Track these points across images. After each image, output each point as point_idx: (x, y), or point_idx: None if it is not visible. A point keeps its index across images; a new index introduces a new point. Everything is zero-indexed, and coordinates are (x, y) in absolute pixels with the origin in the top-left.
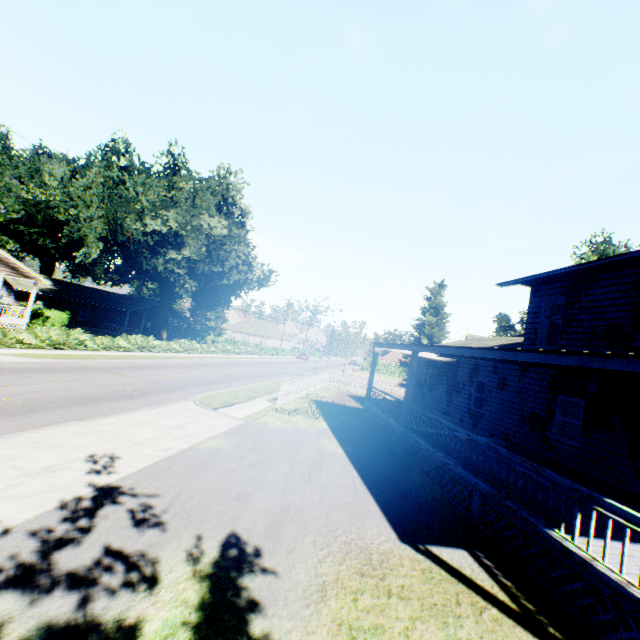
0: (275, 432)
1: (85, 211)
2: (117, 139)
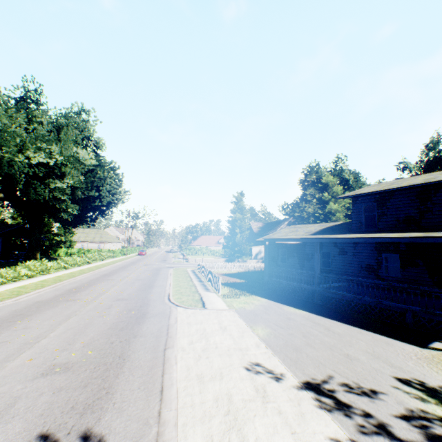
0: (260, 312)
1: None
2: None
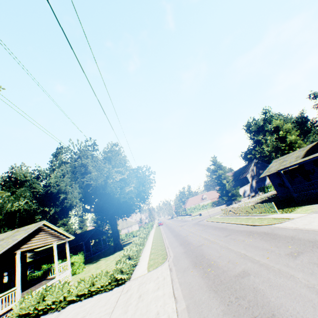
0: None
1: (70, 187)
2: (60, 147)
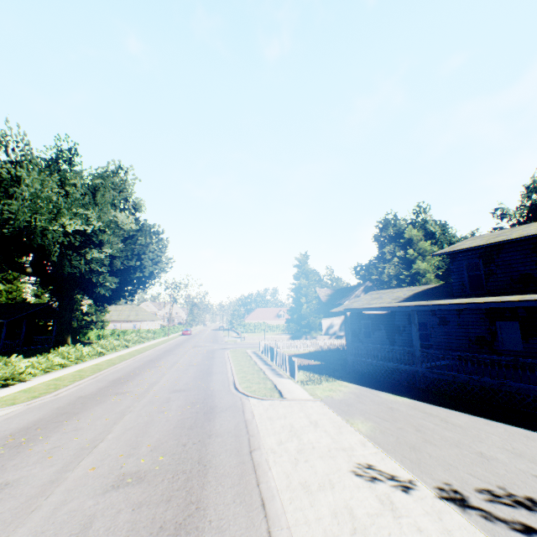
0: (352, 401)
1: None
2: None
